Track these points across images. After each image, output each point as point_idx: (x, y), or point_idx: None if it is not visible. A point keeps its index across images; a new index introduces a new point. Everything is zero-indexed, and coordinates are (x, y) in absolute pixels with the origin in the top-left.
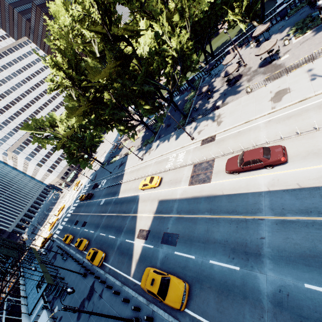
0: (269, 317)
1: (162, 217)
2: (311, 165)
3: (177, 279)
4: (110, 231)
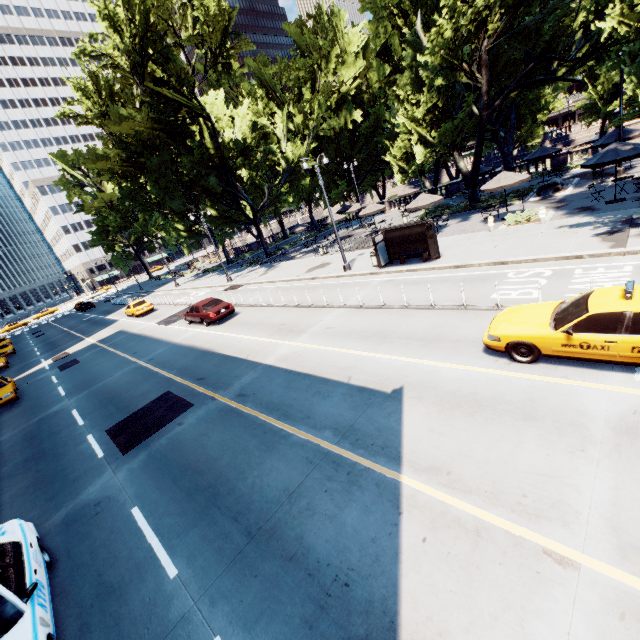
0: (23, 427)
1: (97, 345)
2: (222, 331)
3: (10, 388)
4: (46, 347)
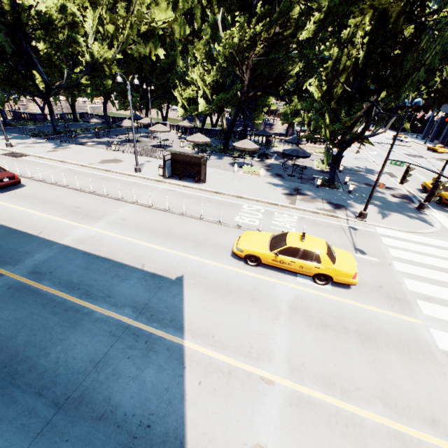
0: None
1: None
2: (4, 201)
3: None
4: None
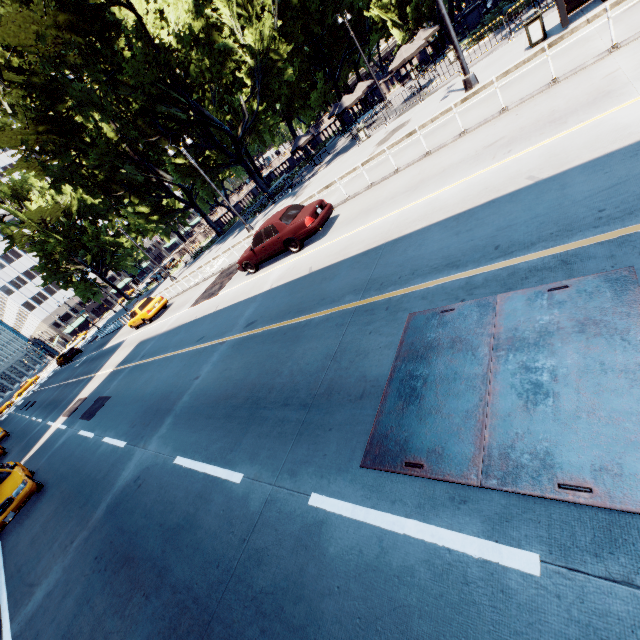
0: (81, 540)
1: (119, 370)
2: (348, 232)
3: (19, 476)
4: (46, 410)
